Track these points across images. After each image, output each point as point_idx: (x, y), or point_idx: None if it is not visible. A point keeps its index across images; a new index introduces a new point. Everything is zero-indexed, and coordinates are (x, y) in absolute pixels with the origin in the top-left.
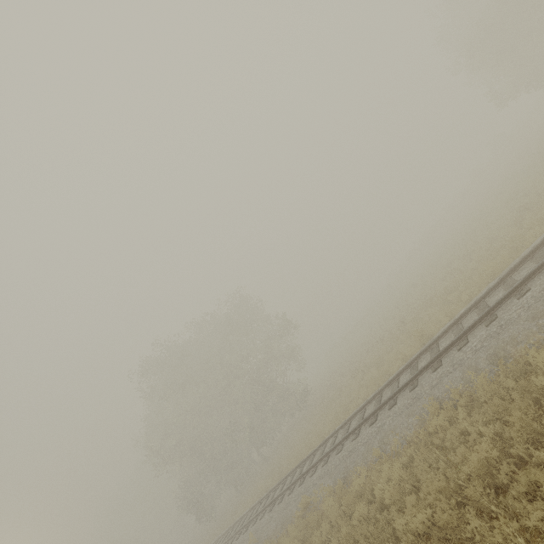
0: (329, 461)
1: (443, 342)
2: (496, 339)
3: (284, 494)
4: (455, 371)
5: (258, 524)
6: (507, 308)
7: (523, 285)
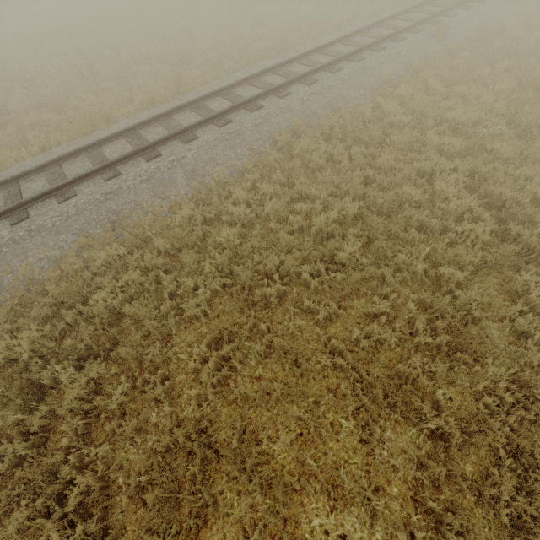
0: (36, 214)
1: (240, 91)
2: (324, 97)
3: None
4: (284, 114)
5: None
6: (325, 77)
7: (333, 65)
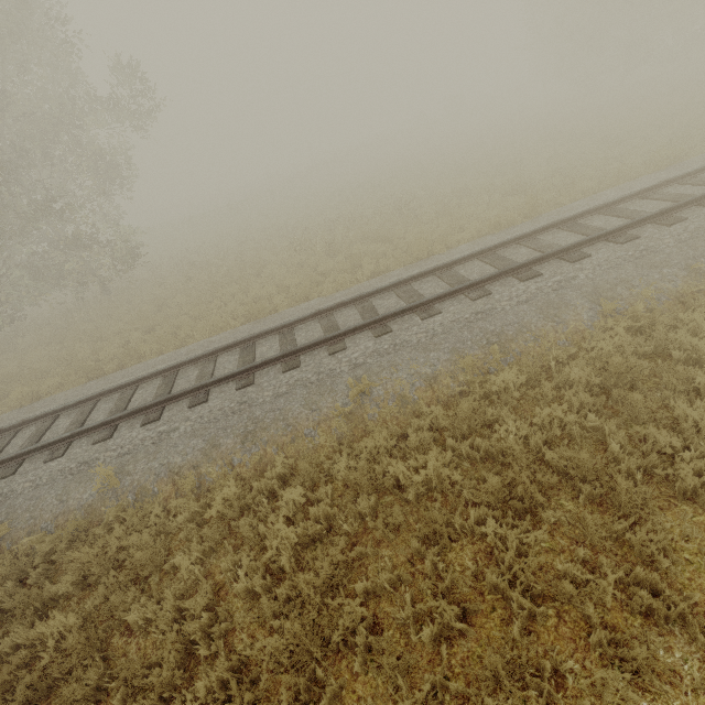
0: (398, 328)
1: (630, 206)
2: None
3: (210, 389)
4: None
5: (95, 451)
6: None
7: None
